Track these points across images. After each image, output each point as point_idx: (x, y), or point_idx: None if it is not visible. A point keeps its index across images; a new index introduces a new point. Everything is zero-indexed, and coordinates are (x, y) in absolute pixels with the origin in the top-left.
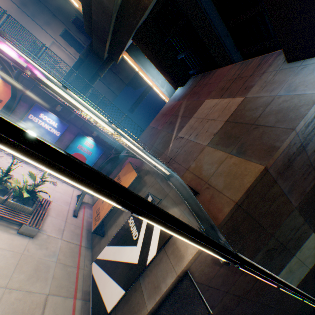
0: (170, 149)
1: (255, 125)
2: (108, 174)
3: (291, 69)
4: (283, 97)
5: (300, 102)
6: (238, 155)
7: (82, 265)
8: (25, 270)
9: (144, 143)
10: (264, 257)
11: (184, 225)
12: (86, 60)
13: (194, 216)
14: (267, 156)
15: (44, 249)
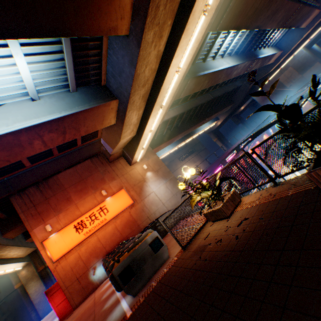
0: (292, 90)
1: (303, 64)
2: None
3: None
4: (299, 58)
5: (303, 56)
6: (310, 67)
7: None
8: None
9: None
10: None
11: None
12: (219, 136)
13: None
14: (314, 62)
15: None
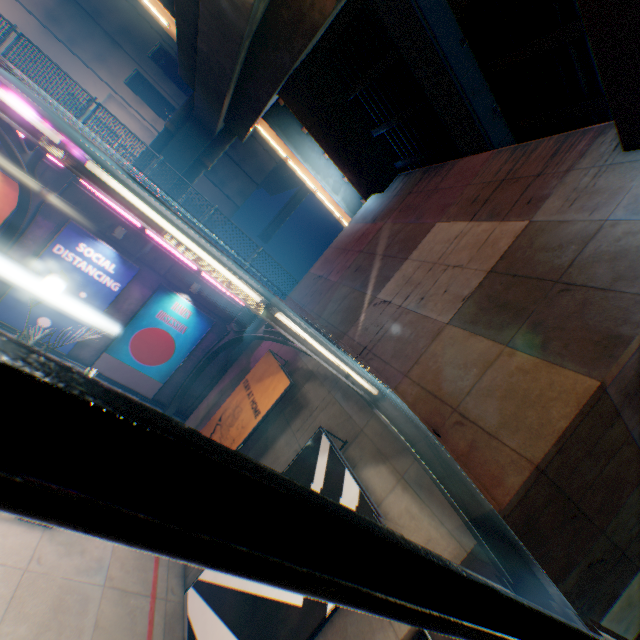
0: (360, 327)
1: (563, 284)
2: (220, 373)
3: (634, 164)
4: (625, 225)
5: None
6: (530, 351)
7: (162, 590)
8: (31, 613)
9: (301, 310)
10: (581, 580)
11: (505, 600)
12: (179, 133)
13: (456, 511)
14: (602, 357)
15: (76, 555)
